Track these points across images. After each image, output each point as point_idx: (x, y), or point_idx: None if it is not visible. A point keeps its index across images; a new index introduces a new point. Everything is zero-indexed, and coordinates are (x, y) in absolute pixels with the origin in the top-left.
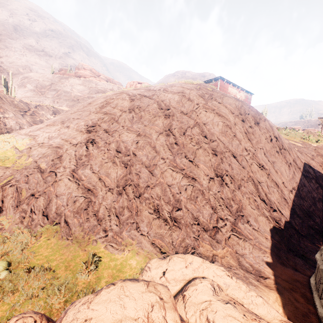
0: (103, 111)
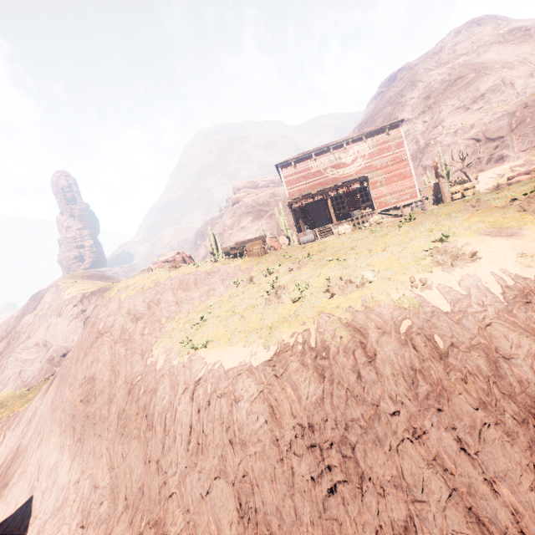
0: None
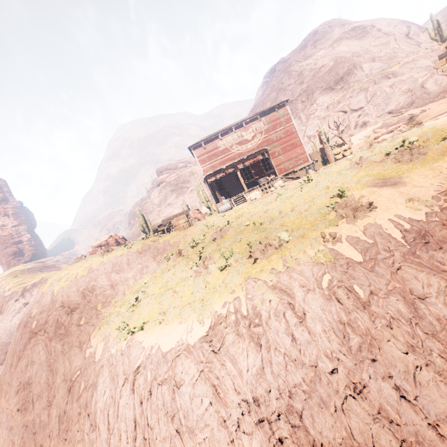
0: None
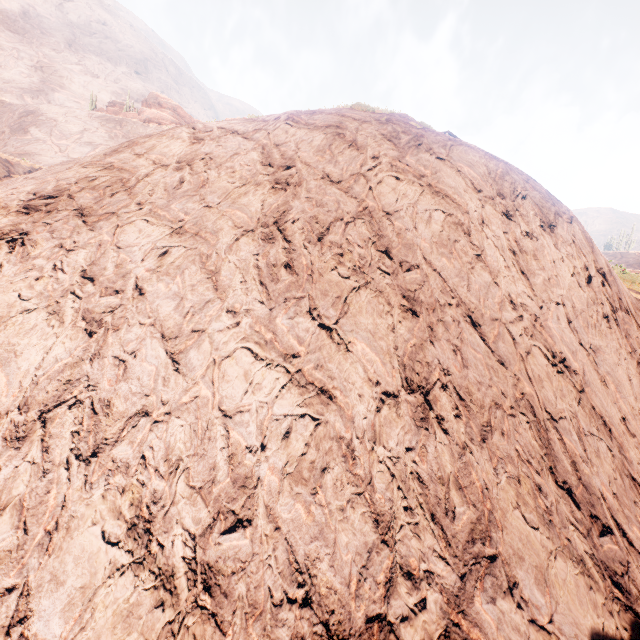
0: (105, 161)
